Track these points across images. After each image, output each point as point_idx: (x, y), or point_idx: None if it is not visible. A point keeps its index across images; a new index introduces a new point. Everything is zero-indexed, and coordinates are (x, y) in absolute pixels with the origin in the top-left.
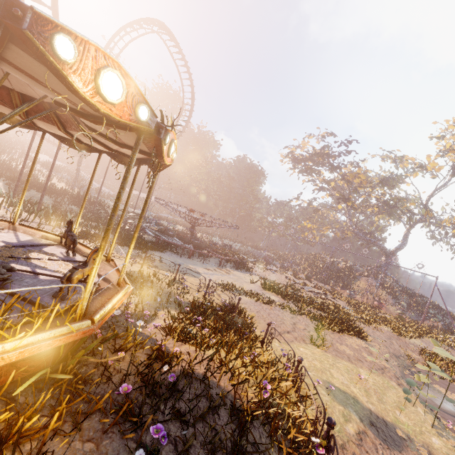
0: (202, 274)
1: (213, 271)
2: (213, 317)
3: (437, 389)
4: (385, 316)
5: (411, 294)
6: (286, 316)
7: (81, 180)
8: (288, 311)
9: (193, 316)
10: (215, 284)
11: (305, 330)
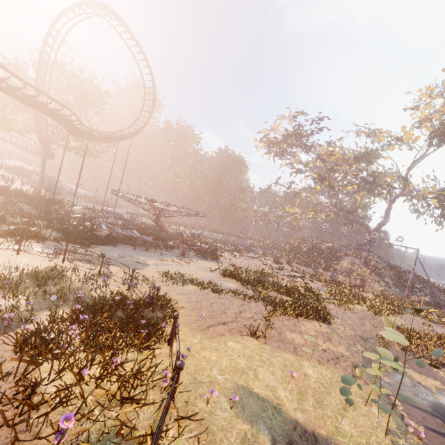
0: (150, 266)
1: (168, 262)
2: (107, 314)
3: (409, 375)
4: (363, 295)
5: (396, 270)
6: (234, 303)
7: (52, 182)
8: (241, 298)
9: (80, 315)
10: (138, 273)
11: (251, 318)
